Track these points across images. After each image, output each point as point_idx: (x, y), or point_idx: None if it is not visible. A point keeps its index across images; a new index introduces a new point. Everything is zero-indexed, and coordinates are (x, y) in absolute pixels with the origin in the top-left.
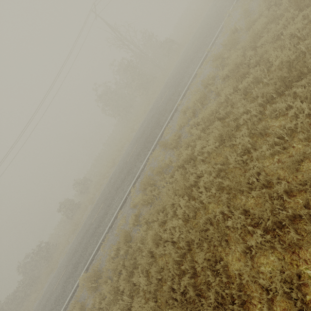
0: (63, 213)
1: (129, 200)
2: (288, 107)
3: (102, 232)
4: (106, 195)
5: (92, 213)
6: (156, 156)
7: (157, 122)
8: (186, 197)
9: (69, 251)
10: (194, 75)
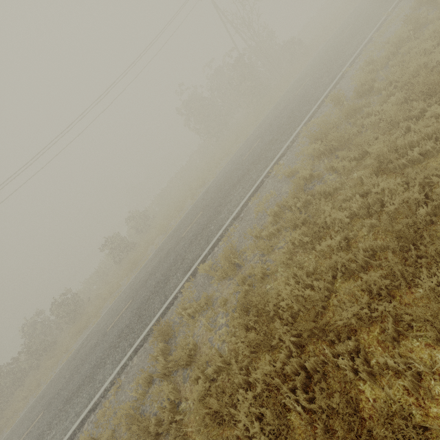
0: (108, 253)
1: (272, 180)
2: None
3: (218, 228)
4: (206, 203)
5: (176, 232)
6: (320, 120)
7: (301, 103)
8: None
9: (129, 286)
10: (368, 40)
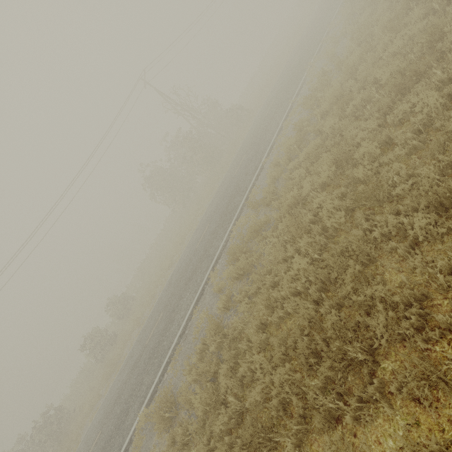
0: (90, 352)
1: (210, 289)
2: (412, 109)
3: (168, 346)
4: (167, 300)
5: (143, 334)
6: (243, 223)
7: (236, 190)
8: (305, 235)
9: (104, 405)
10: (280, 129)
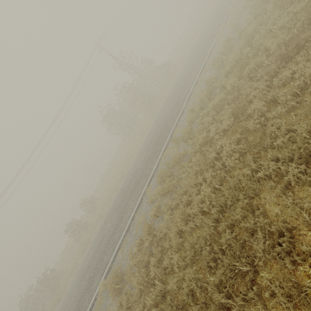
0: (70, 235)
1: (146, 200)
2: (292, 74)
3: (119, 237)
4: (118, 204)
5: (104, 226)
6: (169, 153)
7: (164, 127)
8: (210, 169)
9: (79, 271)
10: (196, 82)
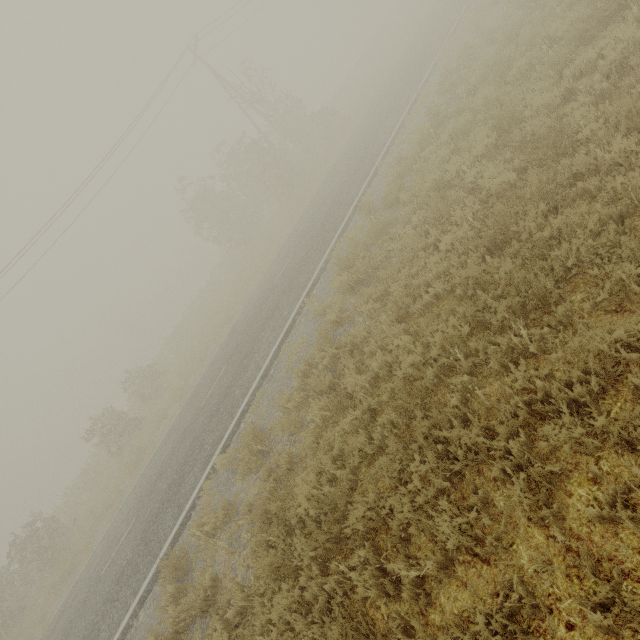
0: (99, 442)
1: (304, 319)
2: (597, 59)
3: (243, 393)
4: (231, 351)
5: (194, 399)
6: (353, 235)
7: (335, 206)
8: (458, 209)
9: (133, 494)
10: (400, 125)
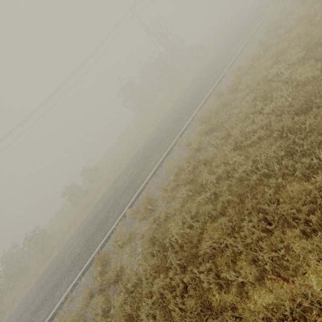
0: (68, 198)
1: (177, 148)
2: None
3: (142, 181)
4: (136, 162)
5: (115, 183)
6: (208, 107)
7: (198, 93)
8: (278, 91)
9: (82, 224)
10: (240, 52)
